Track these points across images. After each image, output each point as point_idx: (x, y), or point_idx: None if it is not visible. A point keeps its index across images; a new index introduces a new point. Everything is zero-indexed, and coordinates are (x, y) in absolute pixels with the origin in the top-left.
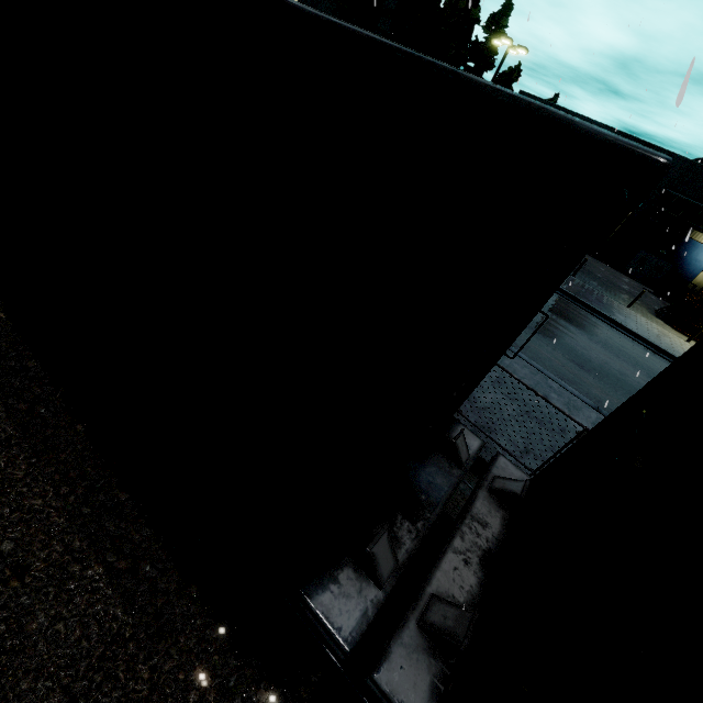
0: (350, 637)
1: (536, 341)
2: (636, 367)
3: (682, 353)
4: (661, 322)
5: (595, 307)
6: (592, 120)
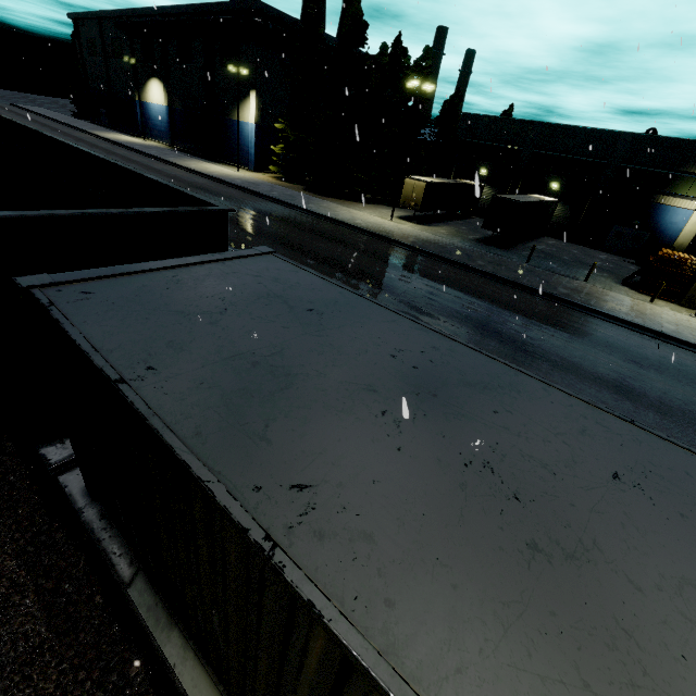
0: (55, 463)
1: (441, 323)
2: (558, 332)
3: (630, 312)
4: (626, 289)
5: (535, 286)
6: (533, 121)
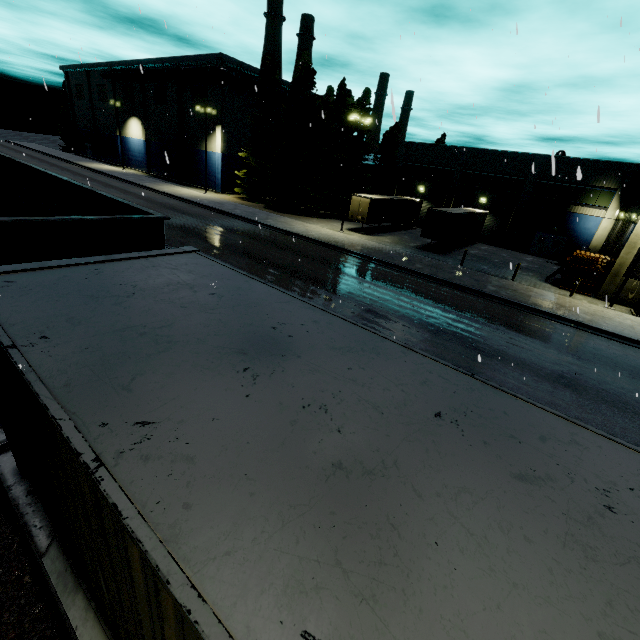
0: None
1: (380, 319)
2: (486, 323)
3: (551, 305)
4: (549, 285)
5: (466, 285)
6: (460, 147)
